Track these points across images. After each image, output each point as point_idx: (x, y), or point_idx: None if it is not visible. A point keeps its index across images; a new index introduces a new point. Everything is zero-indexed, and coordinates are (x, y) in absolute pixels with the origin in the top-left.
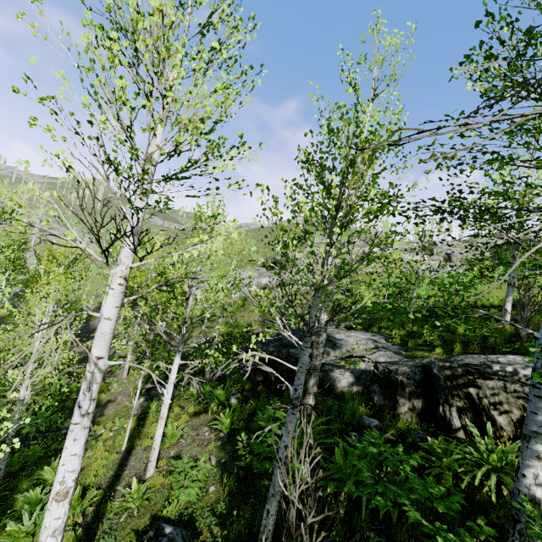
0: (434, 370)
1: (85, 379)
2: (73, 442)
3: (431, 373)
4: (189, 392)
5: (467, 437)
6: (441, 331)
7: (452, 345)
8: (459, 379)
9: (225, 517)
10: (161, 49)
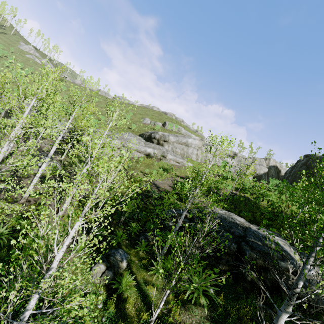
0: None
1: None
2: None
3: None
4: (154, 267)
5: None
6: None
7: None
8: None
9: None
10: None
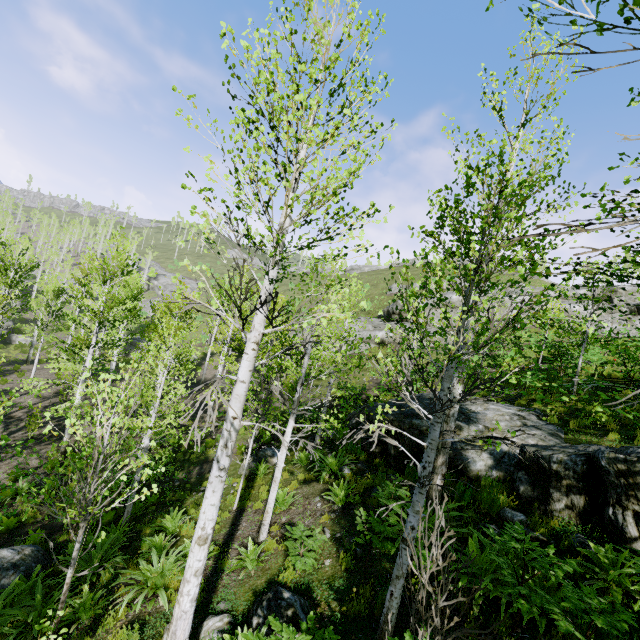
0: (602, 462)
1: (222, 437)
2: (212, 493)
3: (598, 464)
4: (298, 457)
5: None
6: (610, 415)
7: (634, 432)
8: (637, 477)
9: (343, 593)
10: (302, 137)
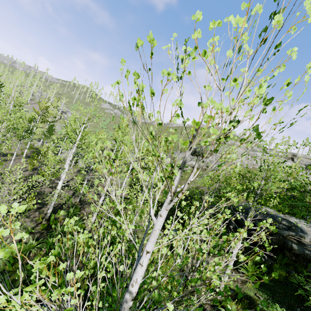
0: None
1: None
2: None
3: None
4: None
5: None
6: None
7: None
8: None
9: None
10: None
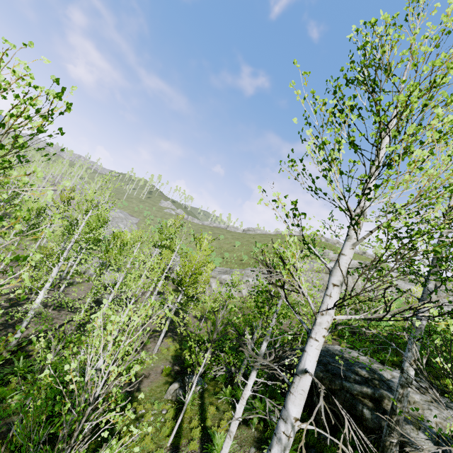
0: None
1: (278, 442)
2: None
3: None
4: (222, 392)
5: None
6: None
7: None
8: None
9: None
10: None
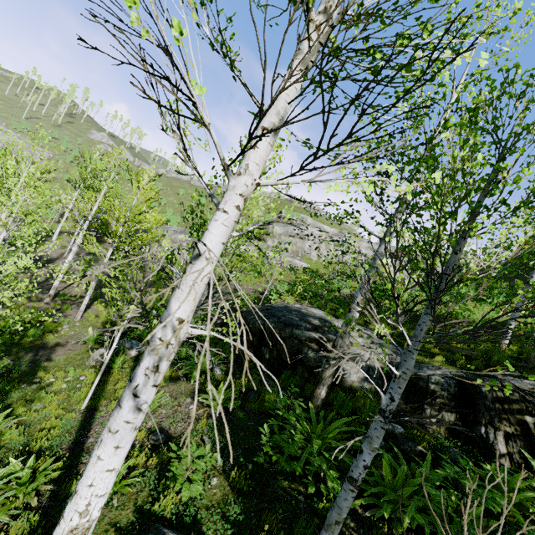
0: (483, 388)
1: (151, 352)
2: (113, 450)
3: (476, 389)
4: None
5: (512, 465)
6: None
7: (451, 356)
8: (514, 404)
9: (241, 524)
10: None
